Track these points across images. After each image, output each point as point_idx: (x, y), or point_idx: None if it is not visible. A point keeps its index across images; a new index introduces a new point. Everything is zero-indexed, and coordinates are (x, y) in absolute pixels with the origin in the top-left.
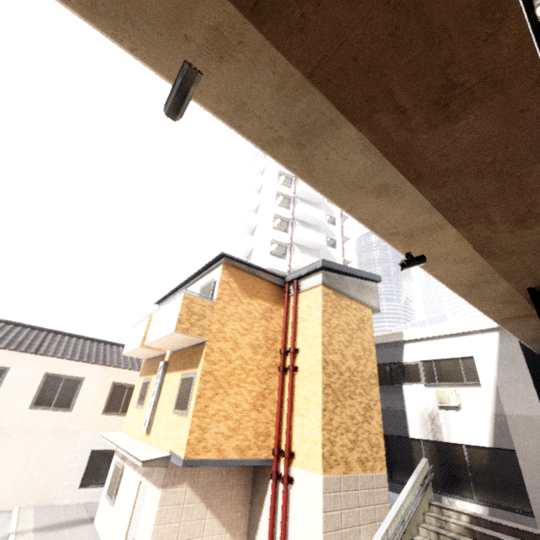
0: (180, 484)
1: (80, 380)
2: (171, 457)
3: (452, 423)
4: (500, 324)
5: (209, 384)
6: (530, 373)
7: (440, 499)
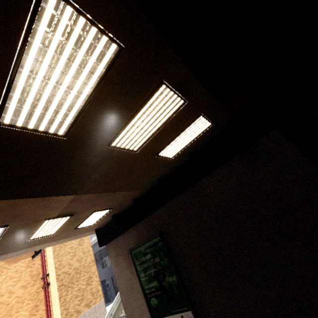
0: None
1: None
2: None
3: None
4: None
5: None
6: None
7: None
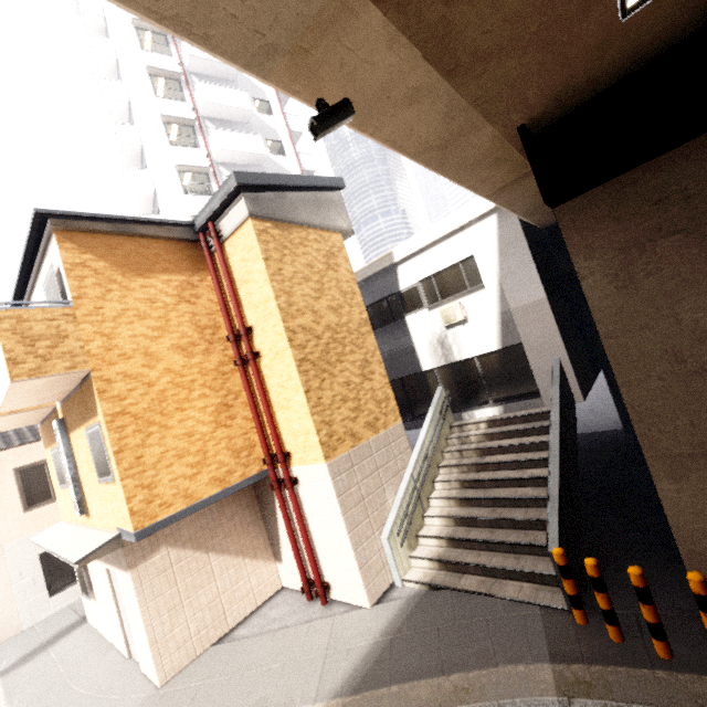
0: (156, 552)
1: None
2: (122, 535)
3: (462, 339)
4: (494, 200)
5: (129, 428)
6: (531, 253)
7: (460, 416)
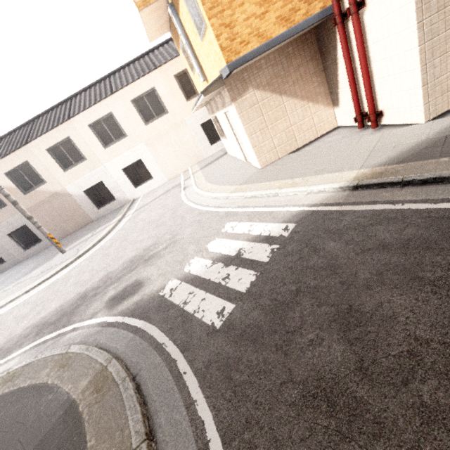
0: (246, 92)
1: (153, 90)
2: (222, 76)
3: None
4: None
5: None
6: None
7: None
